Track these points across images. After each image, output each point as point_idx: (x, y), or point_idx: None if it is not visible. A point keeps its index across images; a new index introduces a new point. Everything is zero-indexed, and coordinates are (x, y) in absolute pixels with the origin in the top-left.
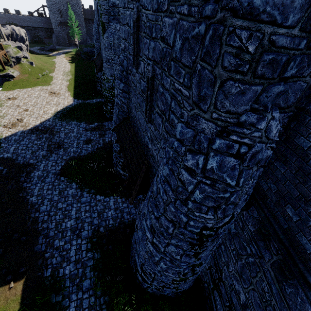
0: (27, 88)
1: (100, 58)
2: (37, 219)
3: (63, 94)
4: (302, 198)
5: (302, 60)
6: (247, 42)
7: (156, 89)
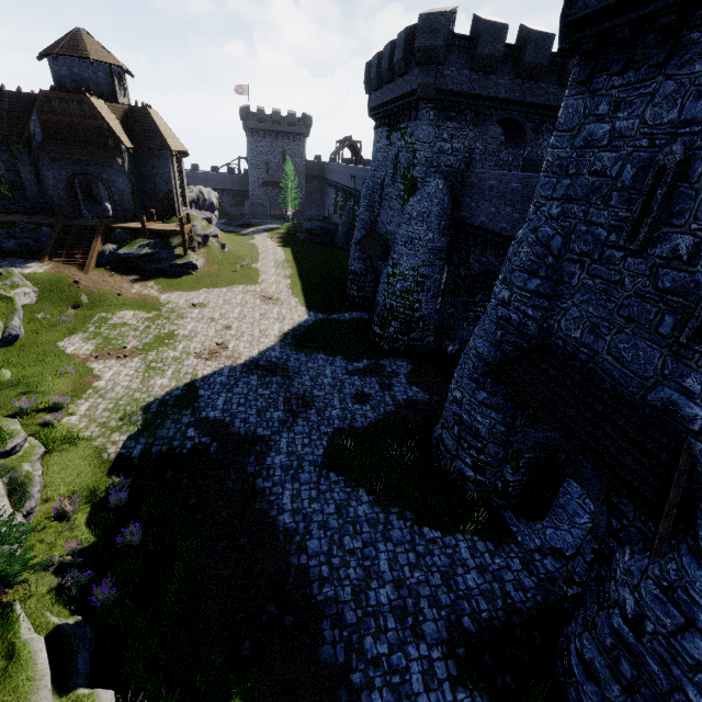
0: (220, 287)
1: (377, 237)
2: (305, 571)
3: (287, 301)
4: None
5: None
6: None
7: None
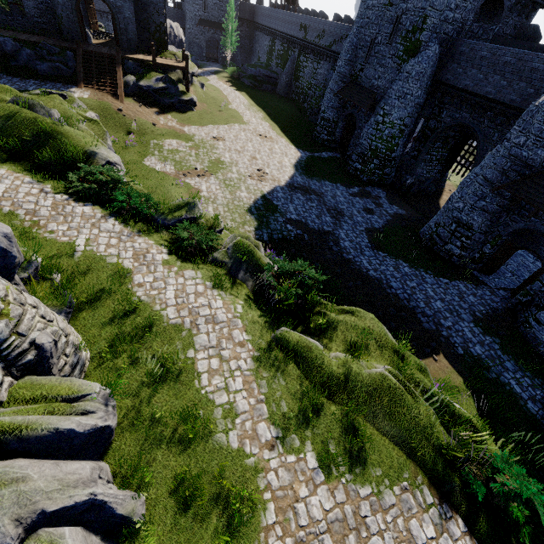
0: (222, 124)
1: (362, 90)
2: (397, 296)
3: (279, 140)
4: None
5: None
6: None
7: None
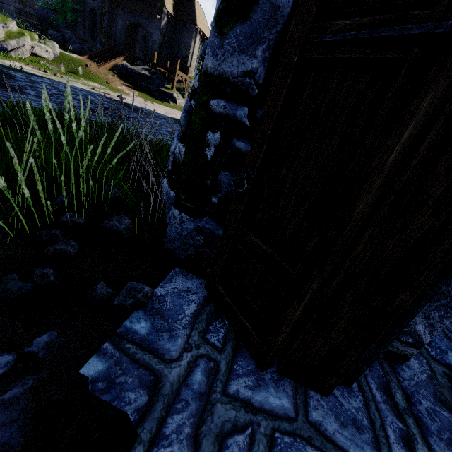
0: (179, 111)
1: None
2: None
3: None
4: None
5: None
6: None
7: None
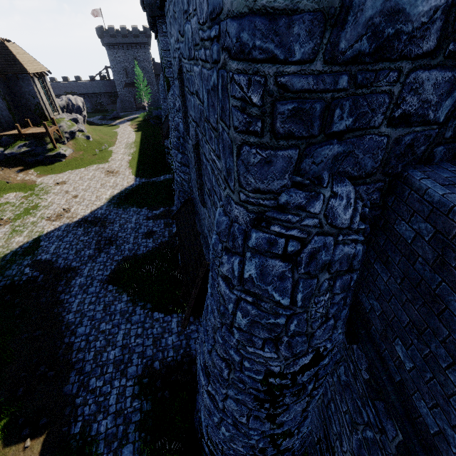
0: (81, 168)
1: (167, 121)
2: (71, 346)
3: (123, 172)
4: (413, 328)
5: (356, 104)
6: (248, 90)
7: (202, 160)
